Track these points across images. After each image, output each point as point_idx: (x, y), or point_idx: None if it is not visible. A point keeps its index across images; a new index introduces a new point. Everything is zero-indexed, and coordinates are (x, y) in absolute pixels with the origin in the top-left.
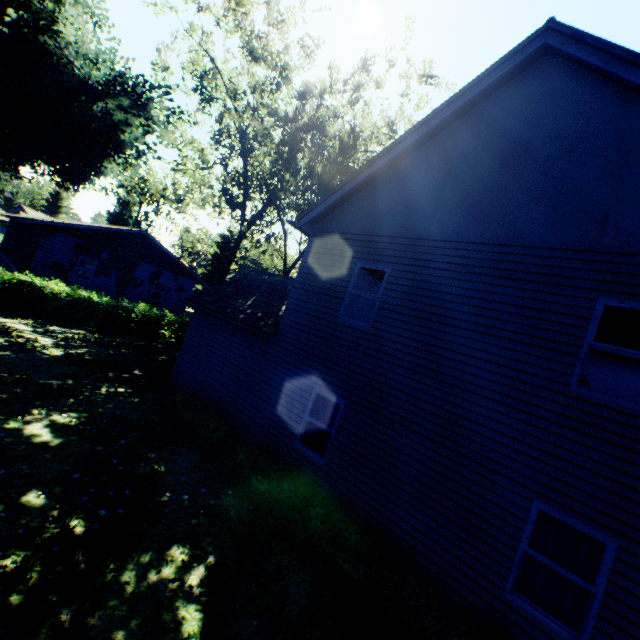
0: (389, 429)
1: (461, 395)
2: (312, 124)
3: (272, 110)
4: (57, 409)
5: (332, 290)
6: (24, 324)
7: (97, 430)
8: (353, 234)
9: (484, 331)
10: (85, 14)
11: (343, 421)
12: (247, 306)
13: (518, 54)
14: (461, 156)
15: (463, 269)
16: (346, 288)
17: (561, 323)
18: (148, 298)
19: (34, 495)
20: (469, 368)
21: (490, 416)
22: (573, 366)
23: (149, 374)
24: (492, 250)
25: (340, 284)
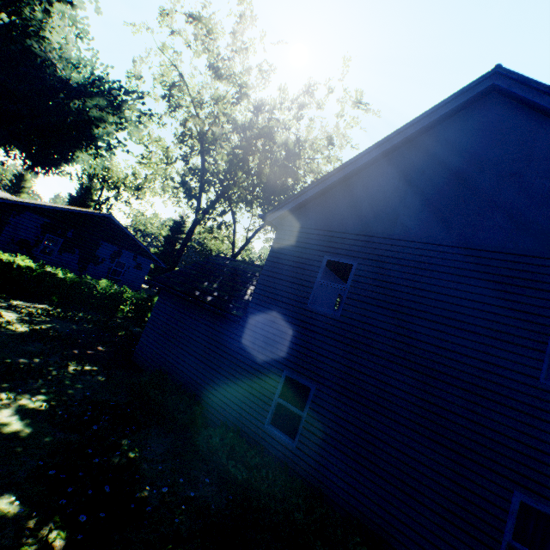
0: (362, 414)
1: (433, 384)
2: (264, 133)
3: (232, 119)
4: (25, 392)
5: (300, 279)
6: None
7: (68, 415)
8: (320, 230)
9: (452, 324)
10: (68, 26)
11: (314, 404)
12: (213, 289)
13: (470, 90)
14: (420, 169)
15: (428, 267)
16: (314, 278)
17: (525, 320)
18: (108, 274)
19: (6, 501)
20: (439, 358)
21: (463, 405)
22: (541, 361)
23: (112, 350)
24: (454, 252)
25: (308, 274)
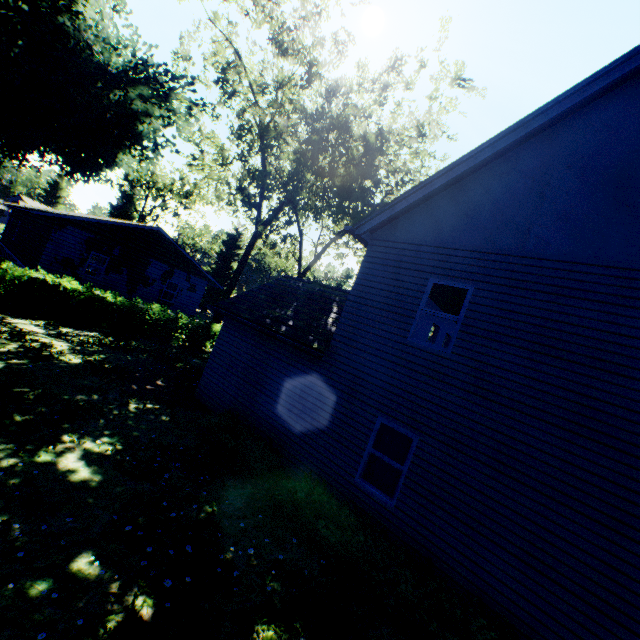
0: (480, 473)
1: (577, 441)
2: (338, 123)
3: (300, 106)
4: (88, 433)
5: (398, 307)
6: (35, 325)
7: (136, 461)
8: (423, 245)
9: (605, 368)
10: None
11: (418, 458)
12: (287, 317)
13: None
14: (563, 164)
15: (572, 293)
16: (416, 305)
17: None
18: (159, 298)
19: (85, 561)
20: (587, 410)
21: (619, 470)
22: None
23: (172, 385)
24: (612, 274)
25: (408, 300)
